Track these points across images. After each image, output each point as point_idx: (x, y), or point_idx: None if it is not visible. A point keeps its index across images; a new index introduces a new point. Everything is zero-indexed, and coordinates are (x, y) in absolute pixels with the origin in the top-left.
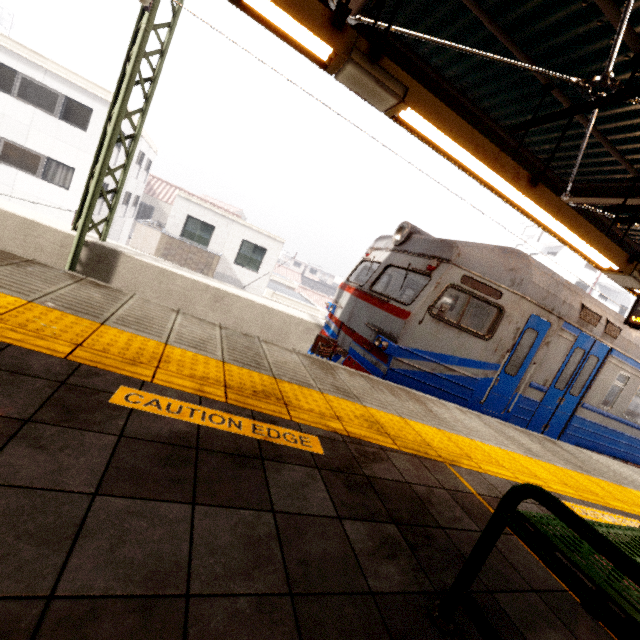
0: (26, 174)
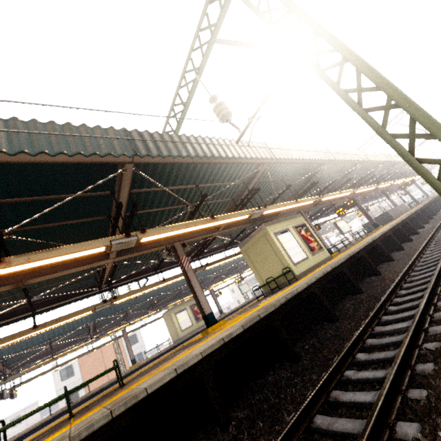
0: None
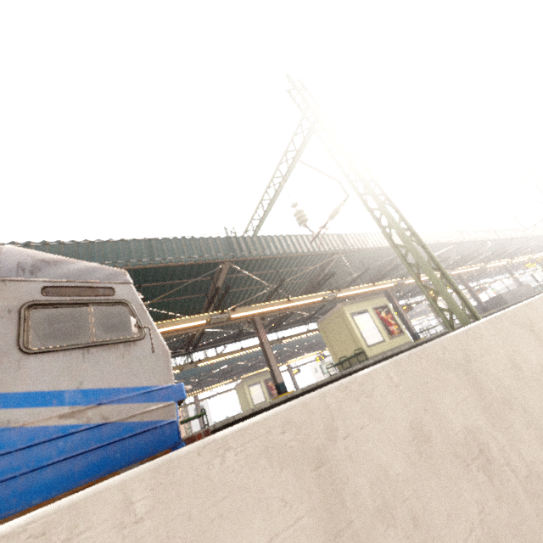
0: None
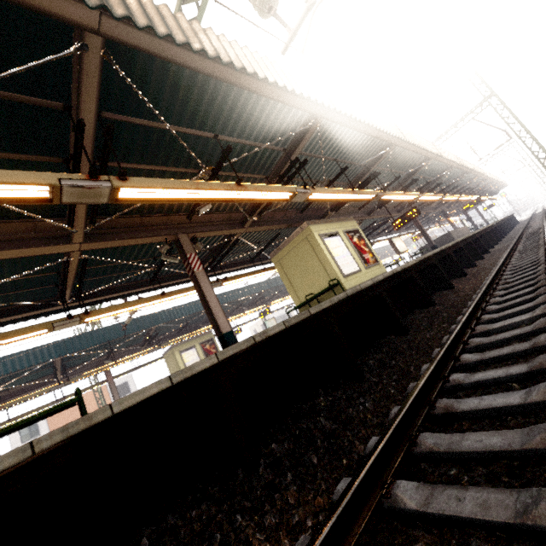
0: None
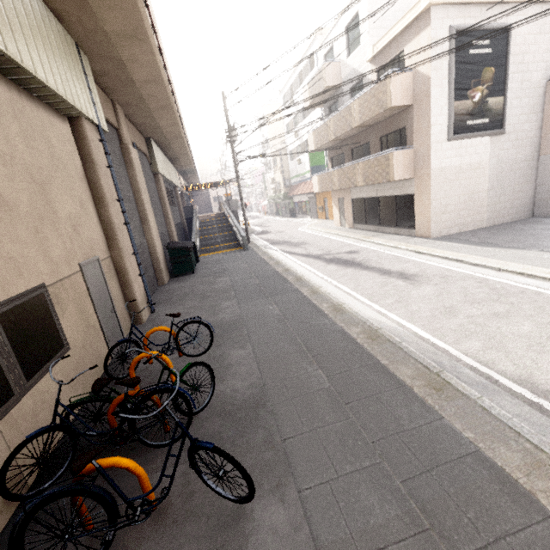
0: (311, 113)
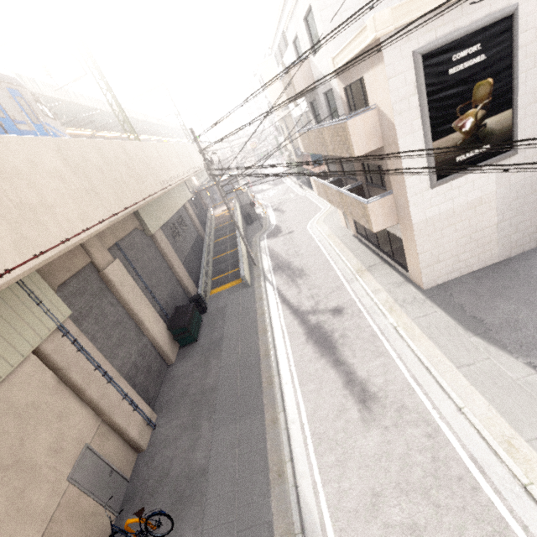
0: None
